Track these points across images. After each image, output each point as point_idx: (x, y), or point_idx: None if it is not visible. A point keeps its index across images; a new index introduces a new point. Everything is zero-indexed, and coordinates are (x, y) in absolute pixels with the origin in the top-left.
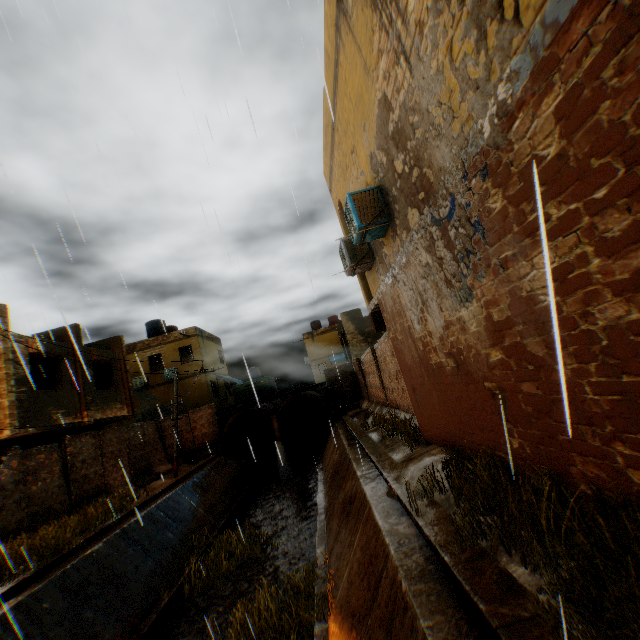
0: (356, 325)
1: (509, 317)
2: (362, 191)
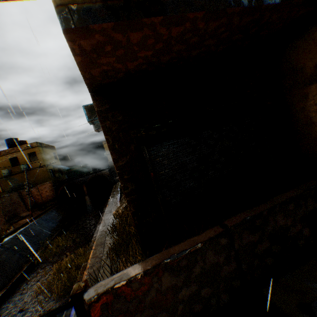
0: None
1: None
2: (89, 105)
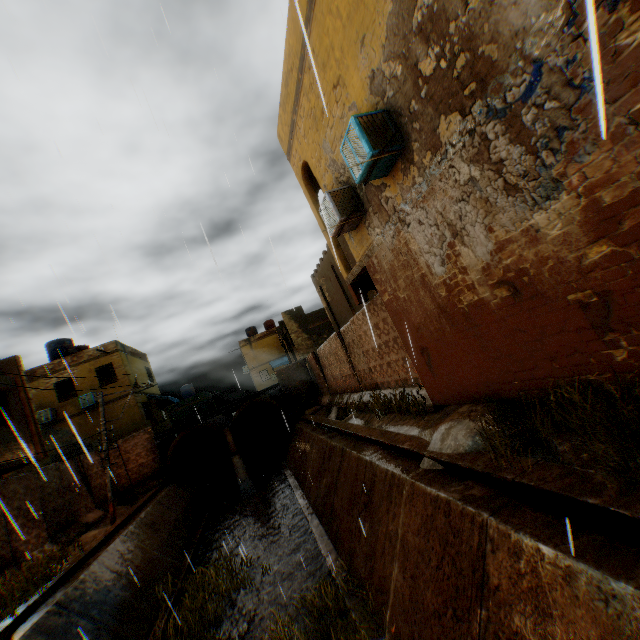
0: (299, 323)
1: (636, 189)
2: (368, 114)
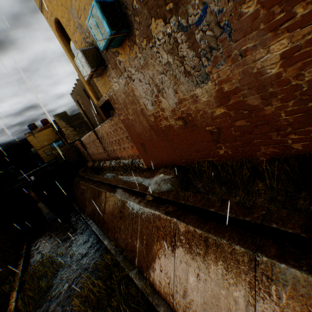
0: (66, 122)
1: (238, 87)
2: (105, 1)
